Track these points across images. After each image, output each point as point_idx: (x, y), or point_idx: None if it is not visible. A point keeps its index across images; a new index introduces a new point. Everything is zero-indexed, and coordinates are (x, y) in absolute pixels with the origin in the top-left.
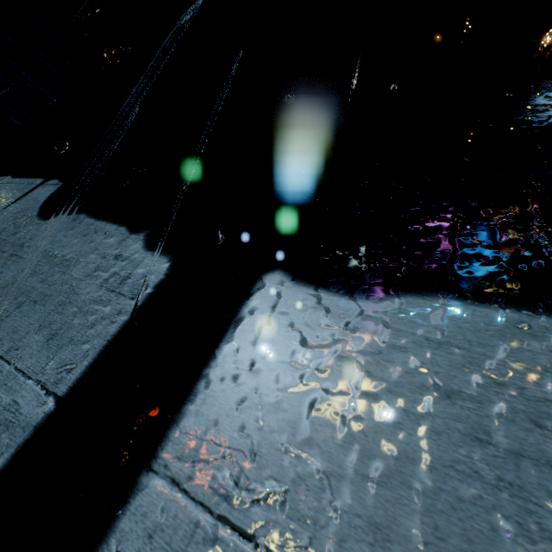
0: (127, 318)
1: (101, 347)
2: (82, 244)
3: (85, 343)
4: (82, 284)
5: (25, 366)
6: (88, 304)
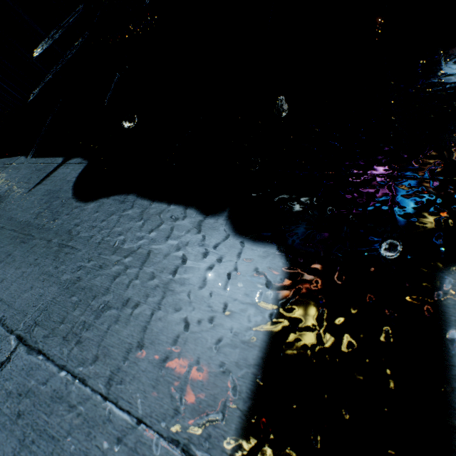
0: (263, 337)
1: (247, 384)
2: (146, 231)
3: (219, 377)
4: (171, 284)
5: (143, 413)
6: (194, 314)
